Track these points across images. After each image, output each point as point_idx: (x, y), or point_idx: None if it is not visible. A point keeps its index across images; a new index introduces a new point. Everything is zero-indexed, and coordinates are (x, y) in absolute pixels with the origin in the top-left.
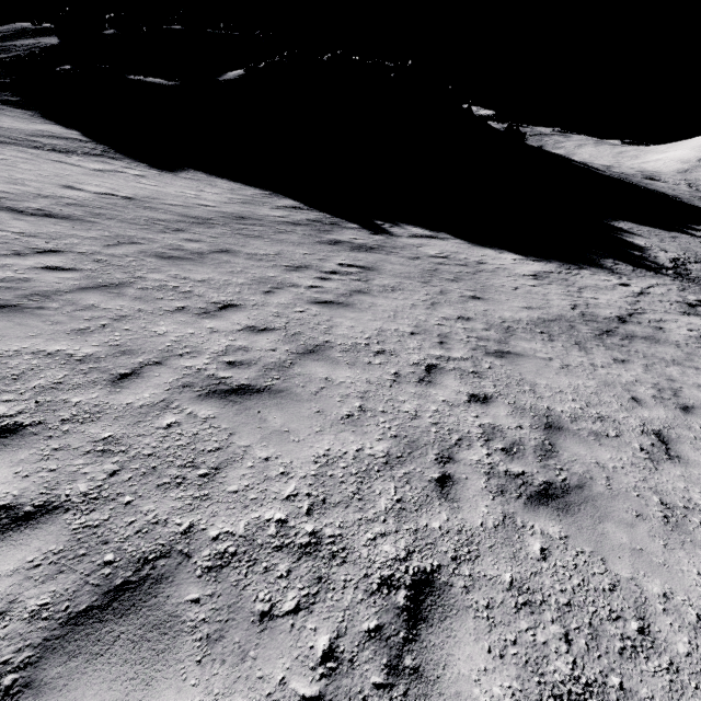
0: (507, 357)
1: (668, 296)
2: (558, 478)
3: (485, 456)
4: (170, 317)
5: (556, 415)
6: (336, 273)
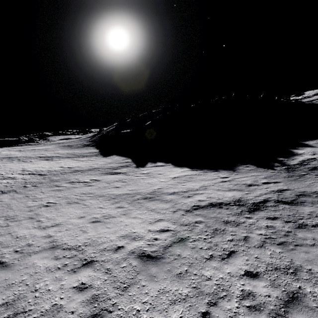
0: (71, 203)
1: (244, 181)
2: (3, 224)
3: (1, 219)
4: (12, 193)
5: (41, 216)
6: (83, 182)
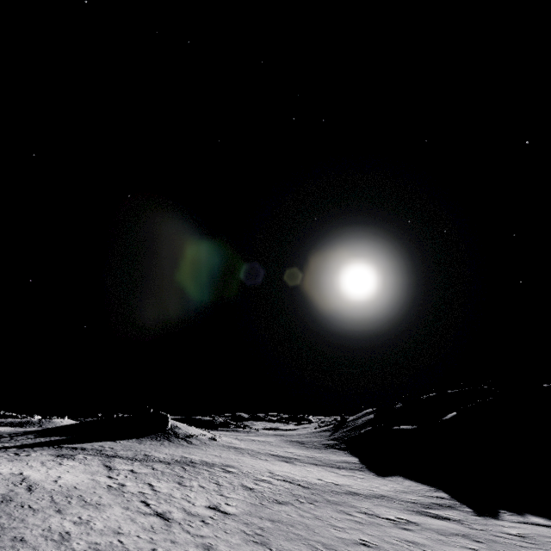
0: None
1: None
2: None
3: (317, 544)
4: (291, 506)
5: None
6: (385, 518)
